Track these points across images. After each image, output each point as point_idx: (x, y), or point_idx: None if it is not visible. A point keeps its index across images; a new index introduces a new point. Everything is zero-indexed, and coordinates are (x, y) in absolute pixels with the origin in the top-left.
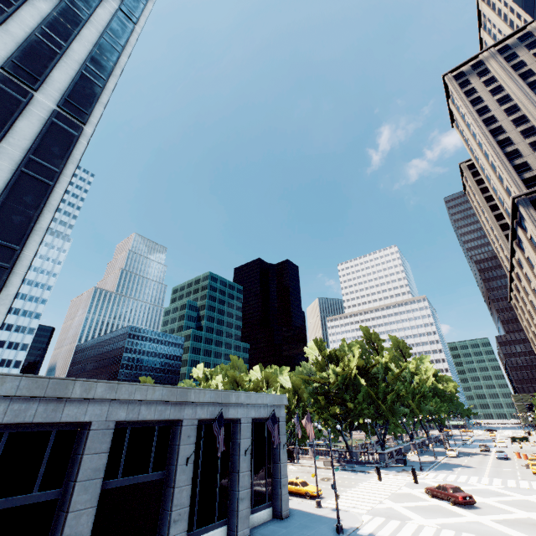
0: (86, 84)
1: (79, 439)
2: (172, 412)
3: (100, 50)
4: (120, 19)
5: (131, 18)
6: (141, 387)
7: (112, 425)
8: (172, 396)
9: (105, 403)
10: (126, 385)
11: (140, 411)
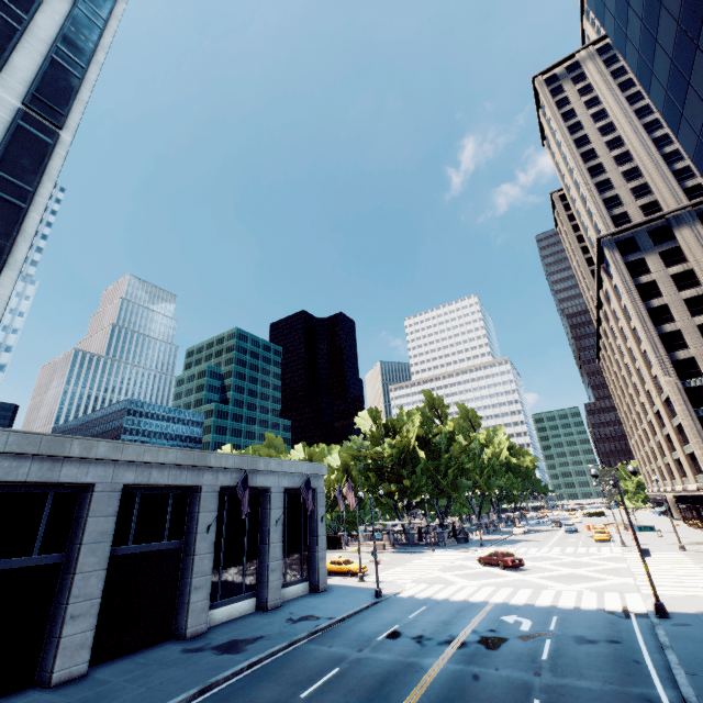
0: (59, 73)
1: (82, 502)
2: (190, 477)
3: (75, 26)
4: None
5: None
6: (151, 448)
7: (119, 487)
8: (188, 460)
9: (109, 464)
10: (133, 446)
11: (151, 475)
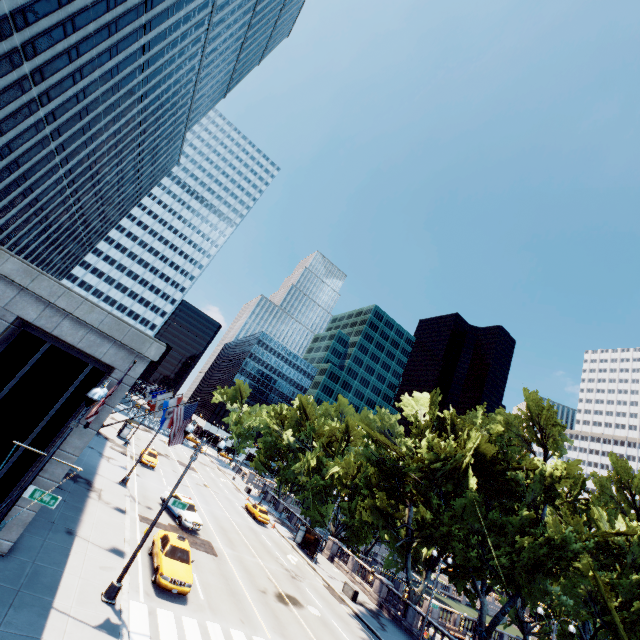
0: None
1: None
2: None
3: None
4: None
5: None
6: None
7: None
8: None
9: None
10: None
11: None
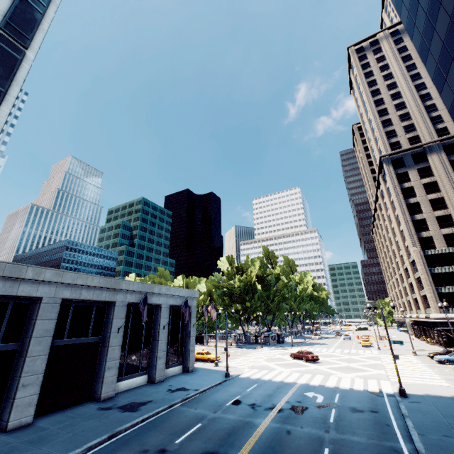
0: (27, 8)
1: (32, 310)
2: (108, 296)
3: None
4: None
5: None
6: (82, 275)
7: (59, 301)
8: (107, 284)
9: (53, 285)
10: (69, 273)
11: (81, 293)
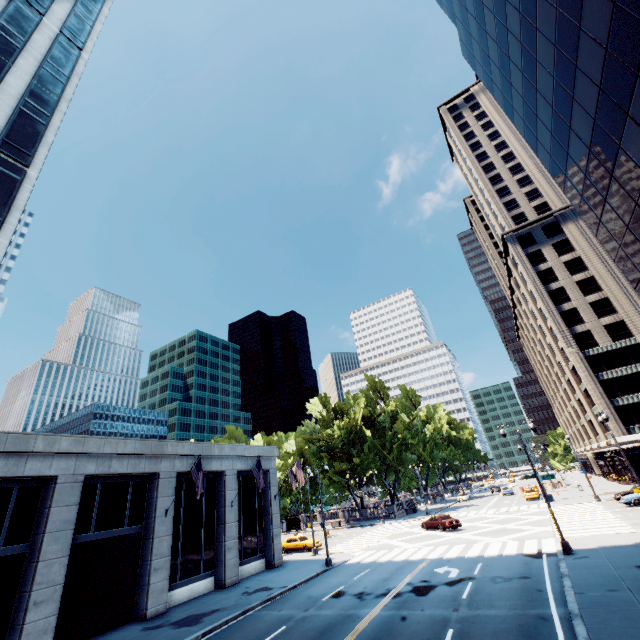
0: (27, 121)
1: (45, 494)
2: (148, 465)
3: (41, 82)
4: (62, 45)
5: (75, 44)
6: (110, 440)
7: (81, 478)
8: (146, 449)
9: (71, 457)
10: (93, 439)
11: (111, 465)
